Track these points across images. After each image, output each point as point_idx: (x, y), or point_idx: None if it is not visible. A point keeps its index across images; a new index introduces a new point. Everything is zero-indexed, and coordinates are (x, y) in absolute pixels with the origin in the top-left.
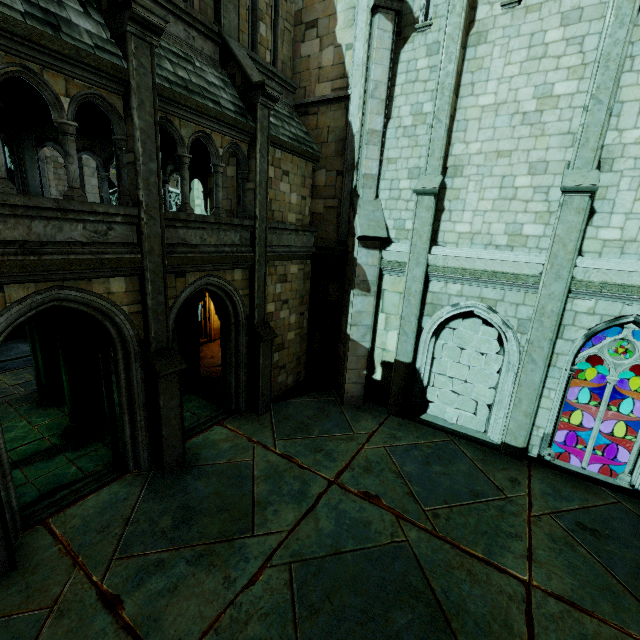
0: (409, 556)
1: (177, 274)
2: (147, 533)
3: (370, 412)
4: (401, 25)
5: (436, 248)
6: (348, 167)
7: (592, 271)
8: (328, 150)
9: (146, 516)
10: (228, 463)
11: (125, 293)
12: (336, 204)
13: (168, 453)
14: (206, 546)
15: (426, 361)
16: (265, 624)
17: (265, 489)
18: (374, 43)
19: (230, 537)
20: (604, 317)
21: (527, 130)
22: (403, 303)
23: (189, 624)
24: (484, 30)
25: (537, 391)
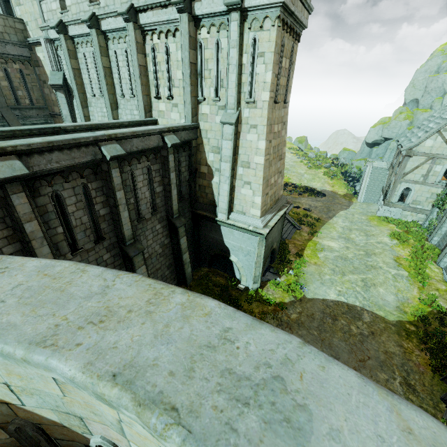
0: None
1: None
2: None
3: None
4: (70, 91)
5: None
6: None
7: None
8: None
9: None
10: None
11: None
12: None
13: None
14: None
15: None
16: None
17: None
18: (59, 102)
19: None
20: None
21: None
22: None
23: None
24: (90, 102)
25: None
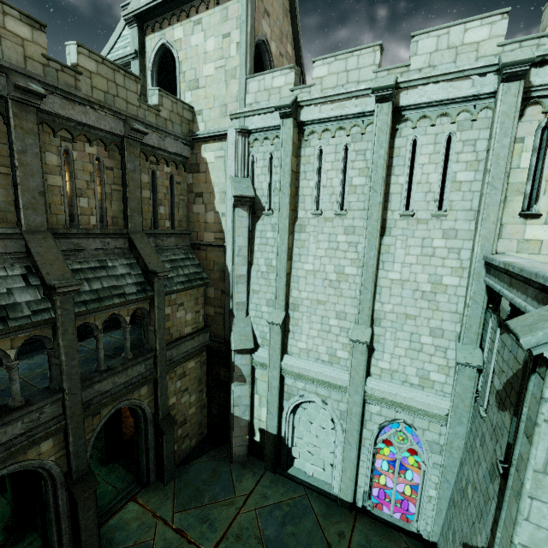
0: None
1: (94, 414)
2: None
3: (252, 469)
4: (255, 208)
5: (286, 357)
6: (227, 292)
7: (375, 389)
8: (215, 275)
9: None
10: (134, 545)
11: (53, 447)
12: (222, 312)
13: None
14: None
15: (289, 430)
16: None
17: None
18: (236, 224)
19: None
20: (387, 418)
21: (333, 291)
22: (268, 392)
23: None
24: (303, 224)
25: (354, 464)
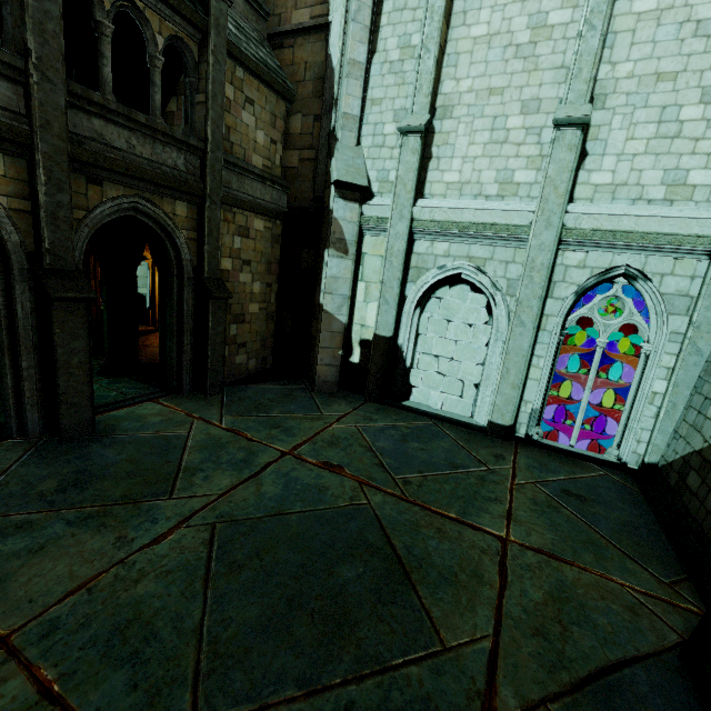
0: (369, 517)
1: (89, 178)
2: (16, 496)
3: (345, 398)
4: None
5: (422, 201)
6: (327, 108)
7: (583, 217)
8: (305, 90)
9: (20, 479)
10: (154, 434)
11: (3, 178)
12: (313, 155)
13: (67, 413)
14: (100, 508)
15: (410, 337)
16: (164, 582)
17: (198, 457)
18: None
19: (137, 500)
20: (595, 270)
21: (520, 64)
22: (384, 266)
23: (50, 584)
24: None
25: (526, 358)
